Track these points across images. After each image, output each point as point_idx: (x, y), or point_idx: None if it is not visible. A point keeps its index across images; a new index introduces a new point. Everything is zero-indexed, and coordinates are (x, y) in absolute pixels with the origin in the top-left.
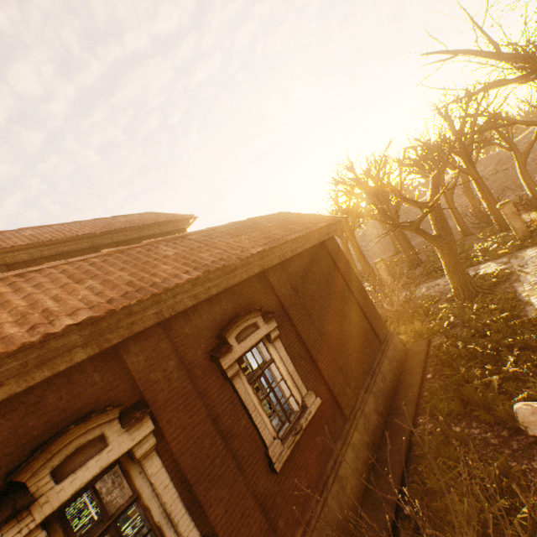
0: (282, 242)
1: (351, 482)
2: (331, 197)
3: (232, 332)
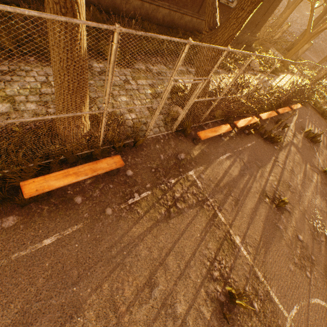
0: None
1: None
2: None
3: None
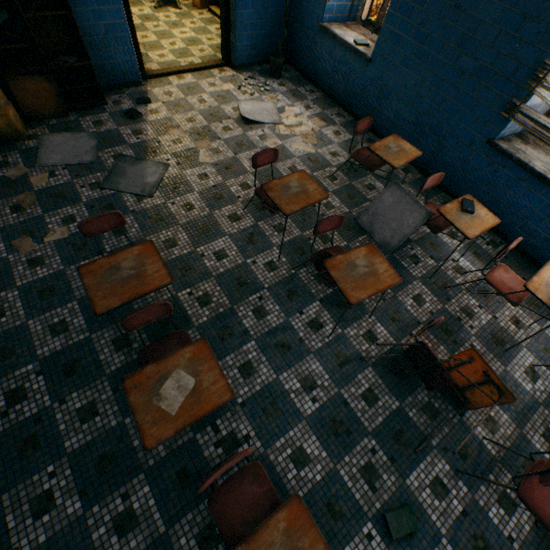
0: None
1: None
2: None
3: None
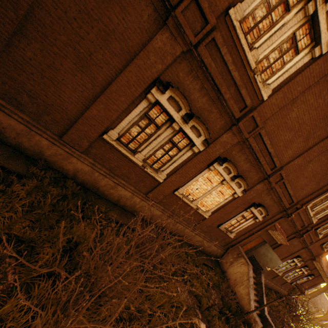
0: None
1: (283, 293)
2: None
3: (312, 275)
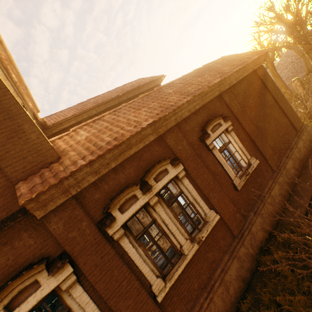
0: (230, 73)
1: (278, 198)
2: (254, 38)
3: (209, 128)
